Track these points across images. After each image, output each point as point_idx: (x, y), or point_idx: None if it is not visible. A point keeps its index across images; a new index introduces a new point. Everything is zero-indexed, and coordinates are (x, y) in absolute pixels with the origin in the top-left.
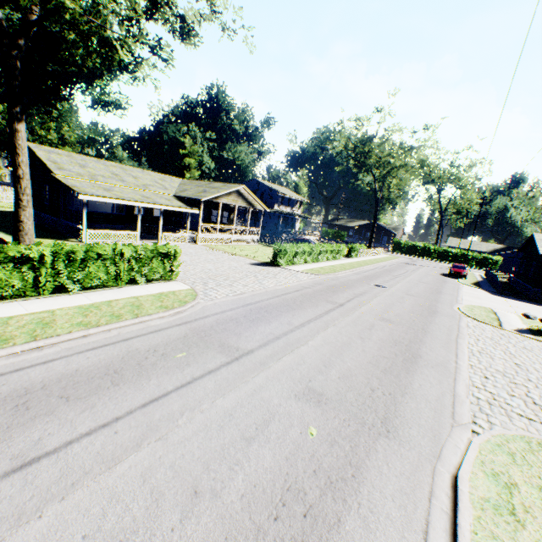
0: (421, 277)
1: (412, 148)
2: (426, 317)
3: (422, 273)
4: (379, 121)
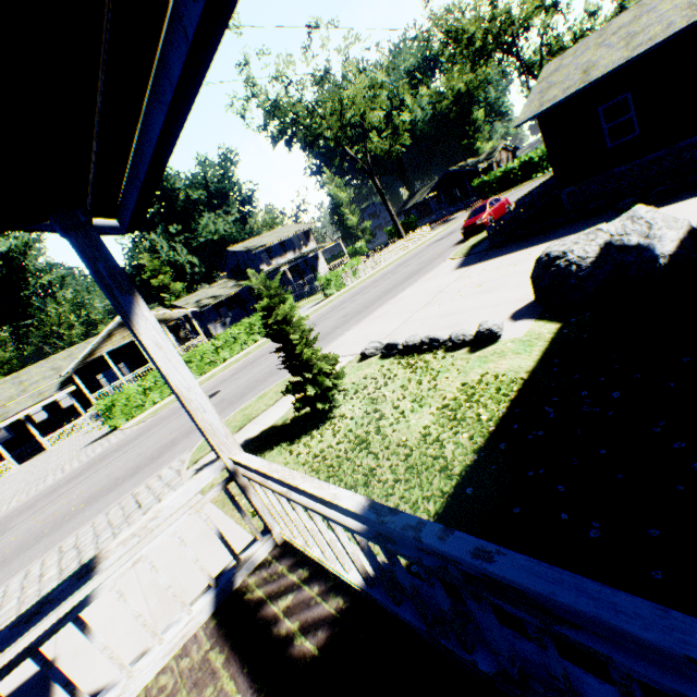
0: (379, 289)
1: (327, 71)
2: (91, 503)
3: (414, 264)
4: (246, 82)
